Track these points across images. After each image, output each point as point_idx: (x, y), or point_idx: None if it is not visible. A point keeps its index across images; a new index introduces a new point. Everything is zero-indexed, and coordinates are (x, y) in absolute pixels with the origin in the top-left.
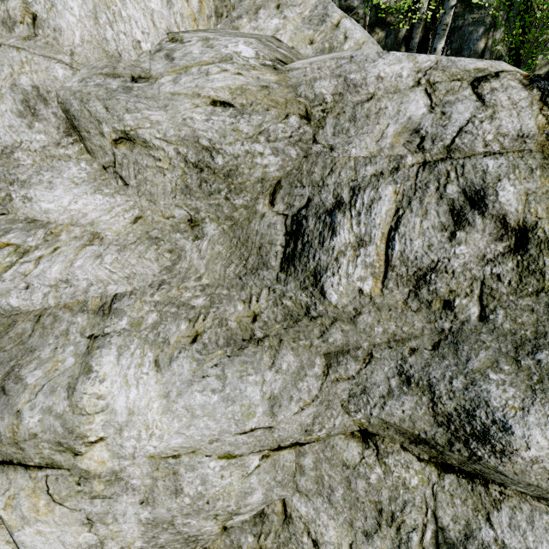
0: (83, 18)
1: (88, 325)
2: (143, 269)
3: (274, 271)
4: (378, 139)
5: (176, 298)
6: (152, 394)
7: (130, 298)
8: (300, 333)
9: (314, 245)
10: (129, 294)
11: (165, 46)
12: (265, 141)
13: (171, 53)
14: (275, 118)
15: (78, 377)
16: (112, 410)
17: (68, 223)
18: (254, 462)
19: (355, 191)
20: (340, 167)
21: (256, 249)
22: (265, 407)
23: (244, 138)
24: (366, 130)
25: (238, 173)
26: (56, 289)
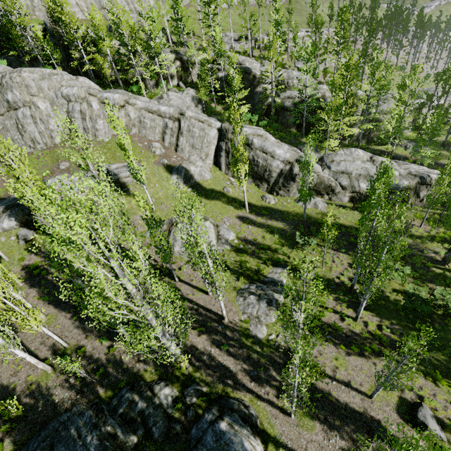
0: None
1: None
2: None
3: None
4: None
5: None
6: None
7: None
8: None
9: None
10: None
11: None
12: None
13: None
14: None
15: None
16: None
17: None
18: None
19: None
20: None
21: None
22: None
23: None
24: None
25: None
26: None
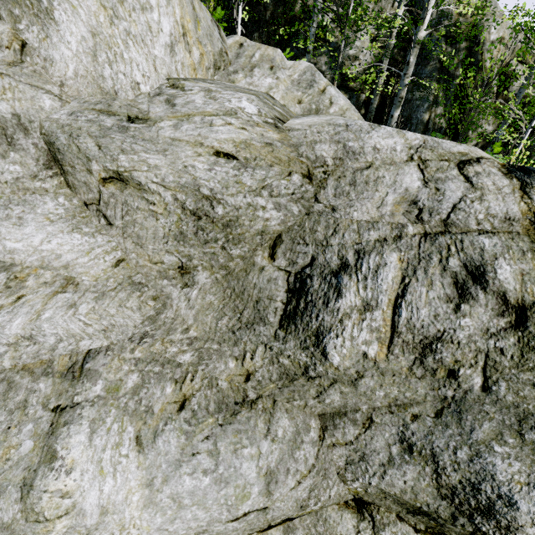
0: (80, 53)
1: (53, 393)
2: (123, 320)
3: (273, 327)
4: (379, 205)
5: (160, 354)
6: (132, 483)
7: (107, 354)
8: (295, 392)
9: (318, 305)
10: (104, 350)
11: (165, 91)
12: (268, 196)
13: (172, 99)
14: (279, 175)
15: (37, 467)
16: (80, 511)
17: (37, 266)
18: None
19: (360, 255)
20: (343, 229)
21: (252, 302)
22: (261, 486)
23: (247, 191)
24: (367, 196)
25: (237, 224)
26: (15, 348)
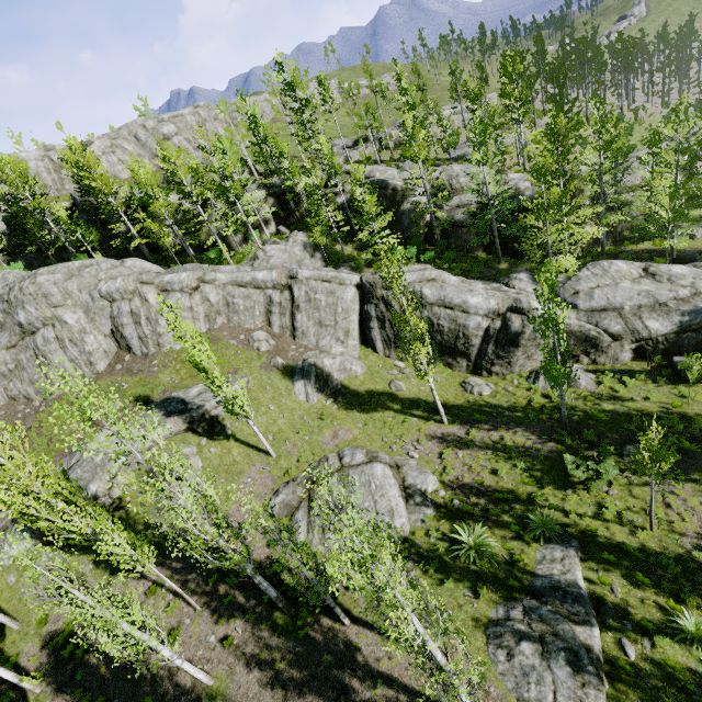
0: None
1: None
2: None
3: None
4: None
5: None
6: None
7: None
8: (5, 329)
9: None
10: None
11: None
12: None
13: None
14: None
15: None
16: None
17: None
18: (4, 352)
19: None
20: None
21: None
22: None
23: None
24: None
25: None
26: None
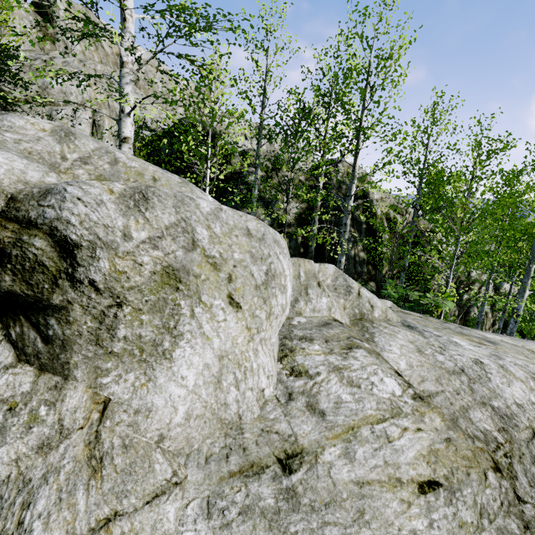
0: (199, 386)
1: None
2: None
3: None
4: None
5: None
6: None
7: None
8: None
9: None
10: None
11: (290, 385)
12: (488, 524)
13: (314, 402)
14: (480, 483)
15: None
16: None
17: None
18: None
19: None
20: None
21: None
22: None
23: (473, 532)
24: None
25: None
26: None
